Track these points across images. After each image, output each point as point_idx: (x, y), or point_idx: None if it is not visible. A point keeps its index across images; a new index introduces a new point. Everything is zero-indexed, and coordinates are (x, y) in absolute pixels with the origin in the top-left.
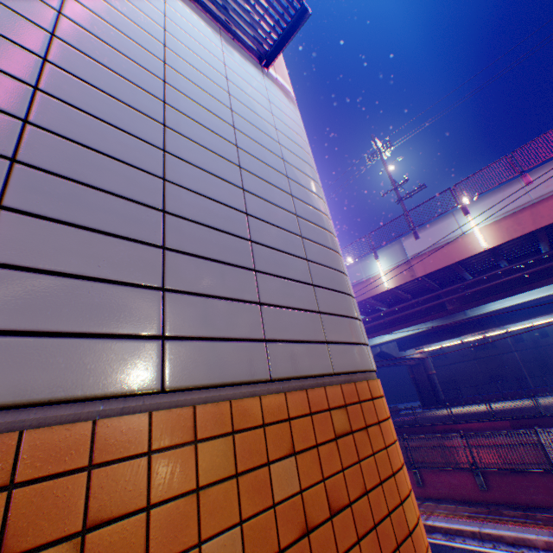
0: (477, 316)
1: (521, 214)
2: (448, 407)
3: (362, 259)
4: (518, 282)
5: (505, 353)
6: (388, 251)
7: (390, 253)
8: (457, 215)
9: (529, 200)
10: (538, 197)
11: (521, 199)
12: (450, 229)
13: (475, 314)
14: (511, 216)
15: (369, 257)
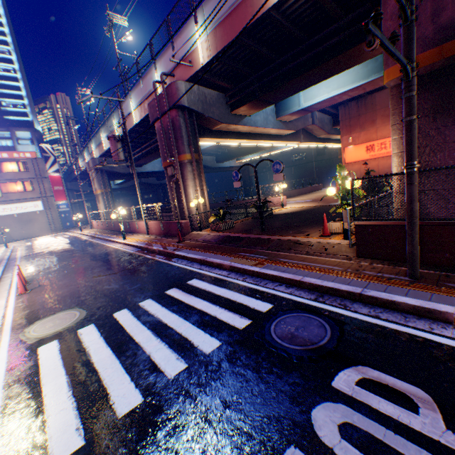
0: (208, 149)
1: (142, 106)
2: None
3: (111, 117)
4: None
5: (309, 163)
6: (116, 115)
7: (117, 116)
8: (129, 99)
9: (143, 98)
10: (145, 97)
11: (142, 96)
12: (129, 107)
13: (202, 149)
14: (141, 106)
15: (112, 117)
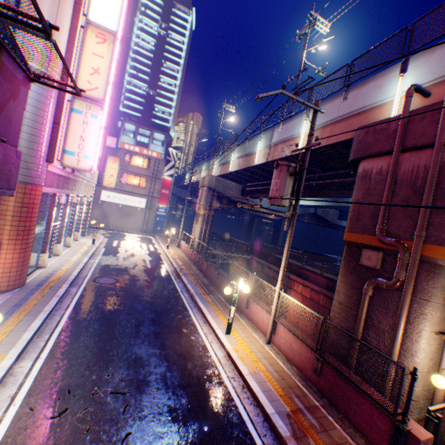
0: None
1: (327, 129)
2: (304, 259)
3: (256, 137)
4: (342, 186)
5: None
6: (266, 135)
7: (266, 137)
8: (303, 117)
9: (336, 117)
10: (342, 116)
11: (334, 114)
12: (295, 128)
13: None
14: (322, 128)
15: (258, 137)
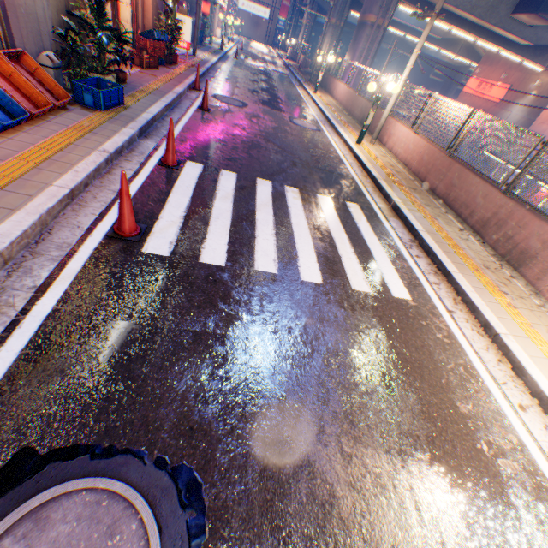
0: None
1: None
2: None
3: None
4: None
5: None
6: None
7: None
8: None
9: None
10: None
11: None
12: None
13: None
14: None
15: None
